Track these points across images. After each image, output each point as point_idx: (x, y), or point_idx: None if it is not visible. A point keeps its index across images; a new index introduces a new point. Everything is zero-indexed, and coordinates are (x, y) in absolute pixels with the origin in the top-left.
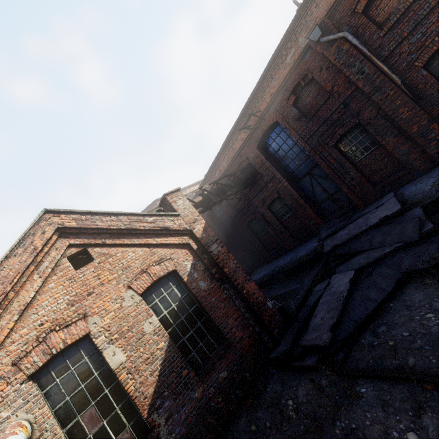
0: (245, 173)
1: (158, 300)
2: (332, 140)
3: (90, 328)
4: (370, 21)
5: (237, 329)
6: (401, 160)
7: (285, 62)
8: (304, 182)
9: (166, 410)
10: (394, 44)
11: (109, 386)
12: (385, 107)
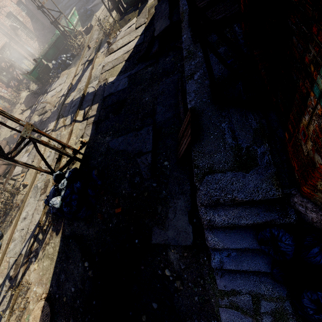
0: None
1: (21, 8)
2: None
3: (10, 10)
4: None
5: (46, 22)
6: None
7: None
8: None
9: (38, 33)
10: None
11: (23, 25)
12: None
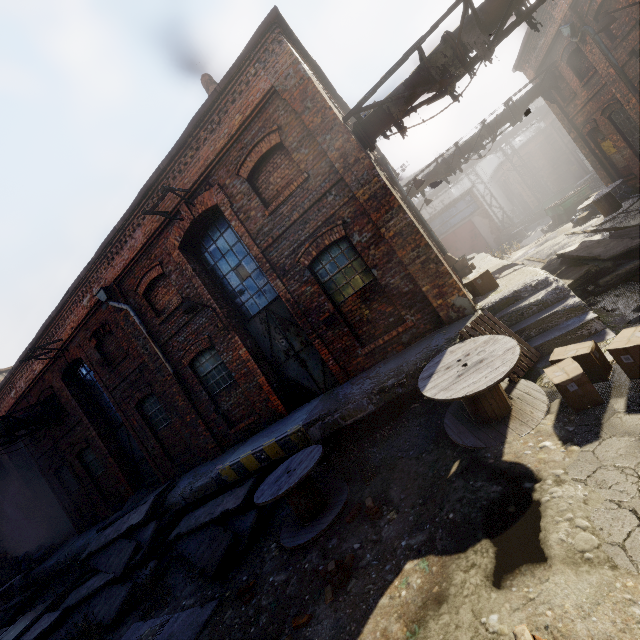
0: (46, 405)
1: None
2: (132, 401)
3: None
4: (150, 306)
5: None
6: (188, 443)
7: (83, 303)
8: (122, 431)
9: None
10: (167, 336)
11: None
12: (167, 389)
